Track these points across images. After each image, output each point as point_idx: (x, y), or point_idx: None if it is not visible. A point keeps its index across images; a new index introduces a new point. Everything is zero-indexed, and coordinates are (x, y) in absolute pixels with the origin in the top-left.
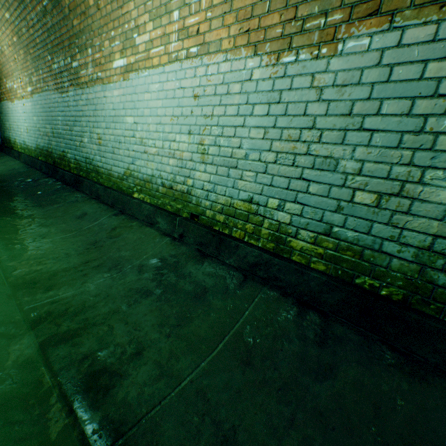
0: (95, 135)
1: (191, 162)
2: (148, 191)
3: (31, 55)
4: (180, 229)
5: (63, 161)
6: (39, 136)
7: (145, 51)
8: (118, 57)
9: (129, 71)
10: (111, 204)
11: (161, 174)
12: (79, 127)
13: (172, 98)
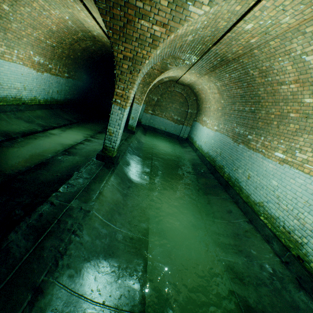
0: (246, 173)
1: (309, 231)
2: (270, 221)
3: (224, 117)
4: (287, 258)
5: (220, 169)
6: (211, 149)
7: (300, 162)
8: (279, 152)
9: (284, 162)
10: (244, 212)
11: (284, 221)
12: (237, 162)
13: (309, 193)
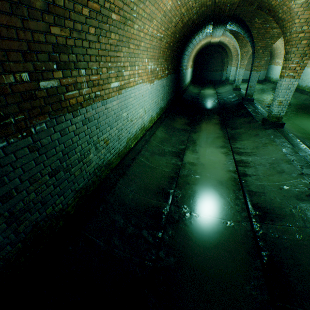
0: (301, 78)
1: None
2: (308, 89)
3: None
4: None
5: None
6: None
7: None
8: None
9: None
10: (299, 92)
11: None
12: None
13: None
